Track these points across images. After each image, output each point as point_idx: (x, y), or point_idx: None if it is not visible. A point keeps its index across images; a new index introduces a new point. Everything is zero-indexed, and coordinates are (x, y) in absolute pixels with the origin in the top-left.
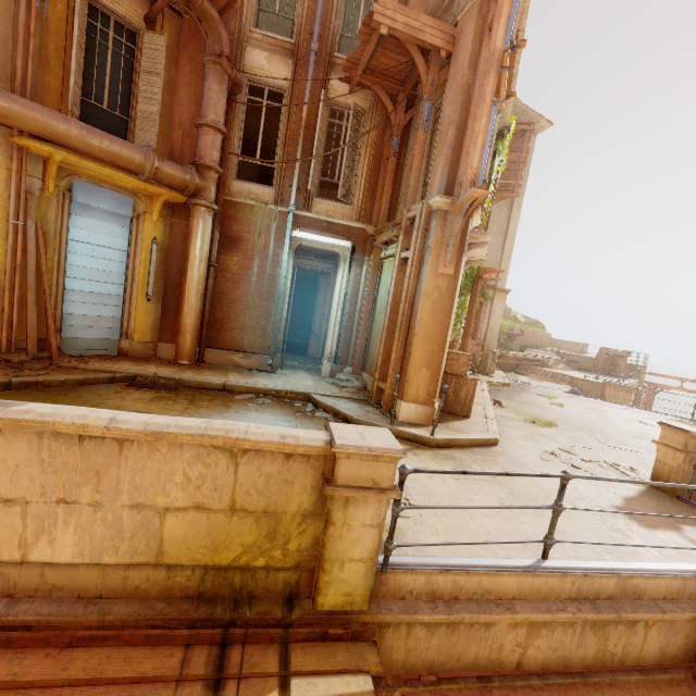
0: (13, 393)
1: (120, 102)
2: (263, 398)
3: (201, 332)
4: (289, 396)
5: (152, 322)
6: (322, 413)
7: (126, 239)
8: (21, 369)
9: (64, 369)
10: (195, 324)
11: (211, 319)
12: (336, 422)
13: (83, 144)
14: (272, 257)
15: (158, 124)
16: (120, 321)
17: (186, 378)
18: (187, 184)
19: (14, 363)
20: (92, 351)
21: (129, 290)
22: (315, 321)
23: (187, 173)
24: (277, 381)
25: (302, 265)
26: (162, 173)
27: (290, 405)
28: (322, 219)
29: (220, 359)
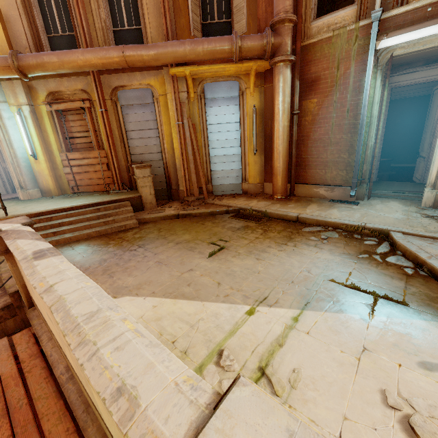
0: (178, 220)
1: (224, 10)
2: (330, 232)
3: (290, 172)
4: (361, 231)
5: (259, 169)
6: (397, 259)
7: (238, 114)
8: (189, 205)
9: (208, 204)
10: (282, 167)
11: (298, 160)
12: (415, 276)
13: (194, 54)
14: (352, 85)
15: (245, 9)
16: (240, 171)
17: (269, 211)
18: (265, 48)
19: (188, 202)
20: (228, 192)
21: (243, 149)
22: (424, 142)
23: (264, 38)
24: (354, 213)
25: (403, 82)
26: (245, 49)
27: (358, 242)
28: (424, 4)
29: (307, 192)
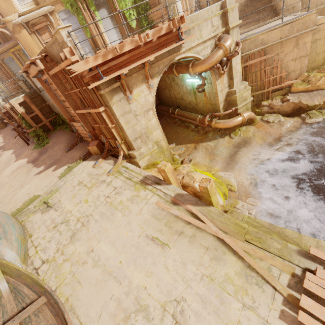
0: None
1: None
2: None
3: None
4: None
5: None
6: None
7: None
8: None
9: None
10: None
11: None
12: None
13: (10, 46)
14: None
15: None
16: None
17: None
18: None
19: None
20: None
21: None
22: None
23: None
24: None
25: None
26: None
27: None
28: None
29: None
